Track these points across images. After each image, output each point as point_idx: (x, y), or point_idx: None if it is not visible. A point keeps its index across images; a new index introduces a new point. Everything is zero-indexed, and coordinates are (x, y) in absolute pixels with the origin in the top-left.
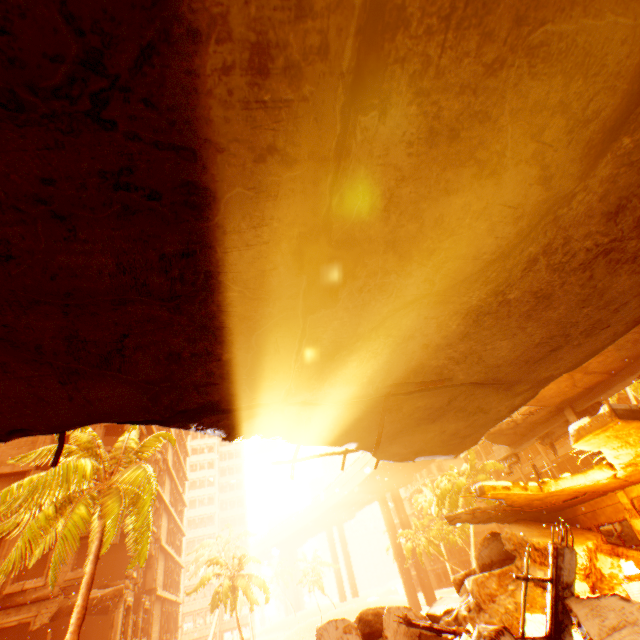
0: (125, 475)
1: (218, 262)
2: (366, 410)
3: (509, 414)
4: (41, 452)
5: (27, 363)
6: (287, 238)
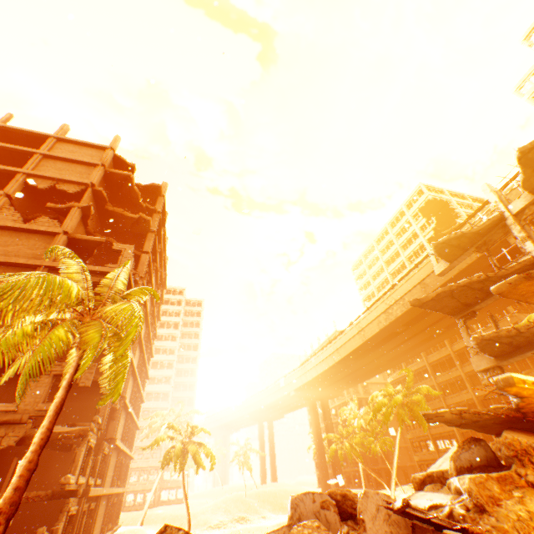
0: (110, 307)
1: None
2: None
3: None
4: (28, 275)
5: None
6: None
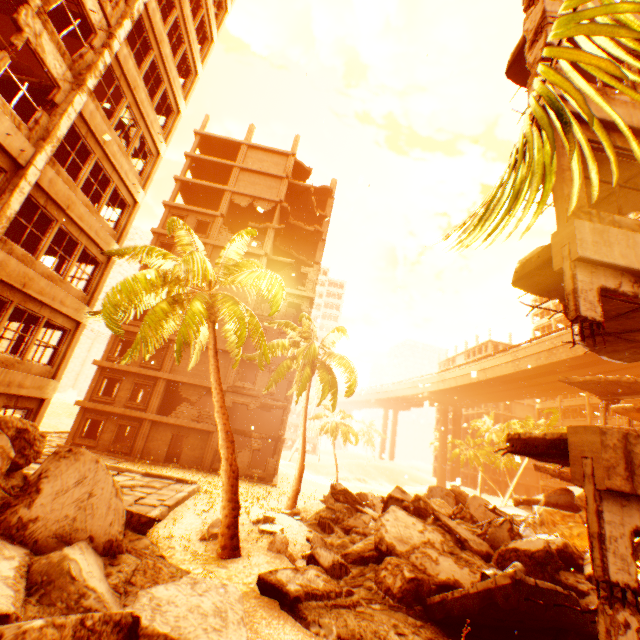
0: (334, 360)
1: None
2: None
3: None
4: (279, 323)
5: None
6: None
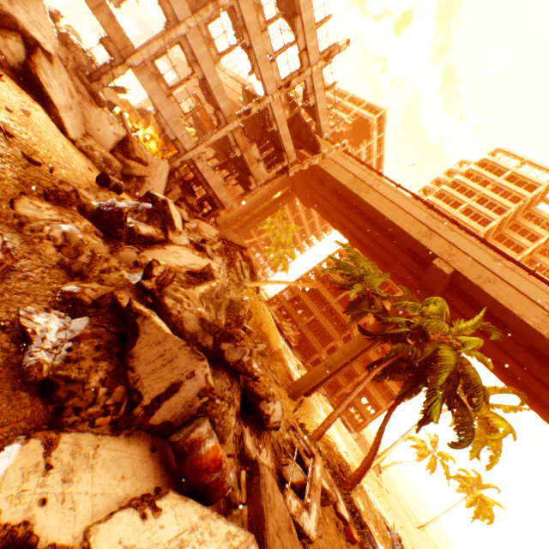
0: None
1: None
2: None
3: None
4: None
5: None
6: None
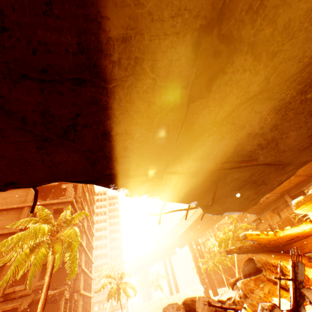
0: (64, 232)
1: (144, 49)
2: (207, 179)
3: (277, 186)
4: (22, 221)
5: (16, 130)
6: (191, 31)
